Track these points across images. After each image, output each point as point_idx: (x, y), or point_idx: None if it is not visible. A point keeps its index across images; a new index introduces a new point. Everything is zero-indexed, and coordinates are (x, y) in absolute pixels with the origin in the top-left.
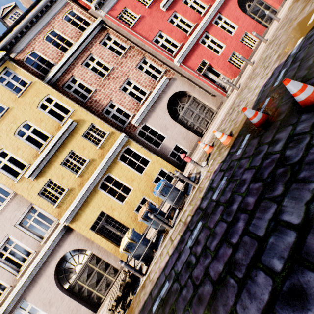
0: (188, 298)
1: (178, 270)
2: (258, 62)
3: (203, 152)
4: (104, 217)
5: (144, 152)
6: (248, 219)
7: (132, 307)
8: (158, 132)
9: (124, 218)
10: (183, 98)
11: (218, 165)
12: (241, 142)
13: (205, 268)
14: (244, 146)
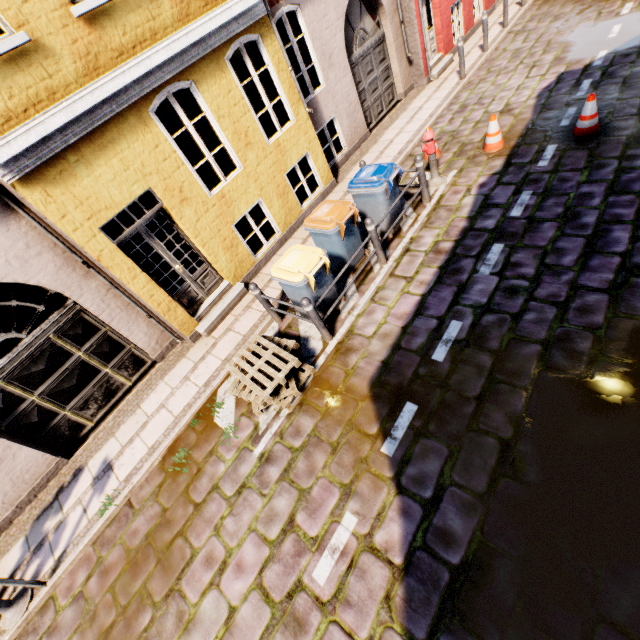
0: (548, 318)
1: (481, 302)
2: (496, 51)
3: (404, 158)
4: (154, 210)
5: (290, 87)
6: (634, 228)
7: (324, 385)
8: (315, 59)
9: (208, 235)
10: (369, 19)
11: (485, 178)
12: (538, 152)
13: (568, 284)
14: (553, 158)
